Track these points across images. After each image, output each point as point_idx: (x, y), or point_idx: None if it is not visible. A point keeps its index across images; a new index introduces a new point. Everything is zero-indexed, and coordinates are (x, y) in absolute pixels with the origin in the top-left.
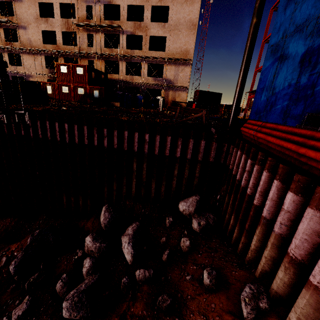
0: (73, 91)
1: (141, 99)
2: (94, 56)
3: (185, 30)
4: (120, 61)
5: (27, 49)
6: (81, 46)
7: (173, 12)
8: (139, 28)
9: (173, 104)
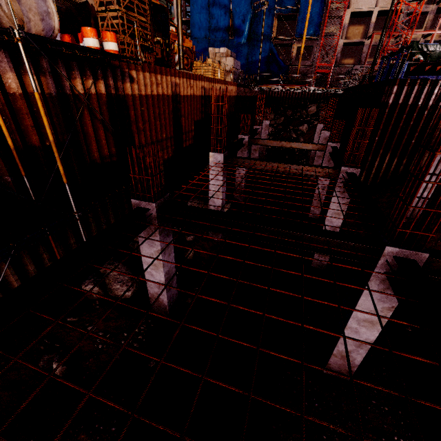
0: None
1: None
2: None
3: None
4: None
5: None
6: None
7: None
8: None
9: None
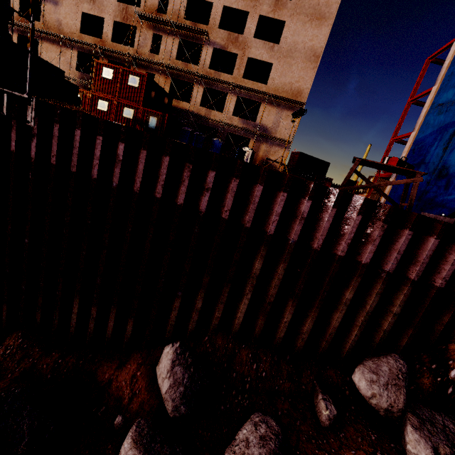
0: (116, 110)
1: (218, 146)
2: (157, 69)
3: (302, 60)
4: (195, 84)
5: (52, 34)
6: (140, 49)
7: (289, 31)
8: (234, 43)
9: (263, 164)
